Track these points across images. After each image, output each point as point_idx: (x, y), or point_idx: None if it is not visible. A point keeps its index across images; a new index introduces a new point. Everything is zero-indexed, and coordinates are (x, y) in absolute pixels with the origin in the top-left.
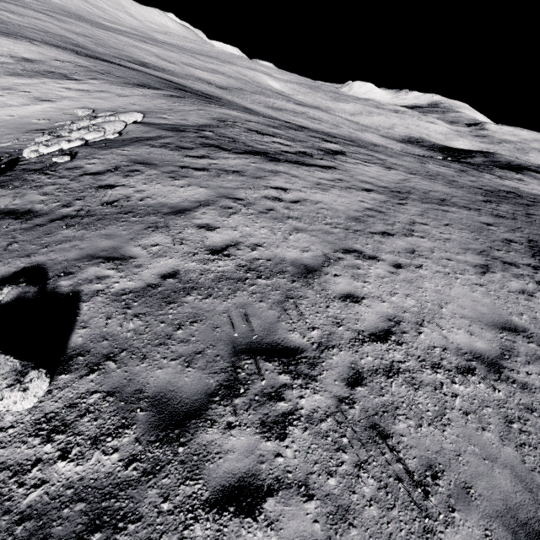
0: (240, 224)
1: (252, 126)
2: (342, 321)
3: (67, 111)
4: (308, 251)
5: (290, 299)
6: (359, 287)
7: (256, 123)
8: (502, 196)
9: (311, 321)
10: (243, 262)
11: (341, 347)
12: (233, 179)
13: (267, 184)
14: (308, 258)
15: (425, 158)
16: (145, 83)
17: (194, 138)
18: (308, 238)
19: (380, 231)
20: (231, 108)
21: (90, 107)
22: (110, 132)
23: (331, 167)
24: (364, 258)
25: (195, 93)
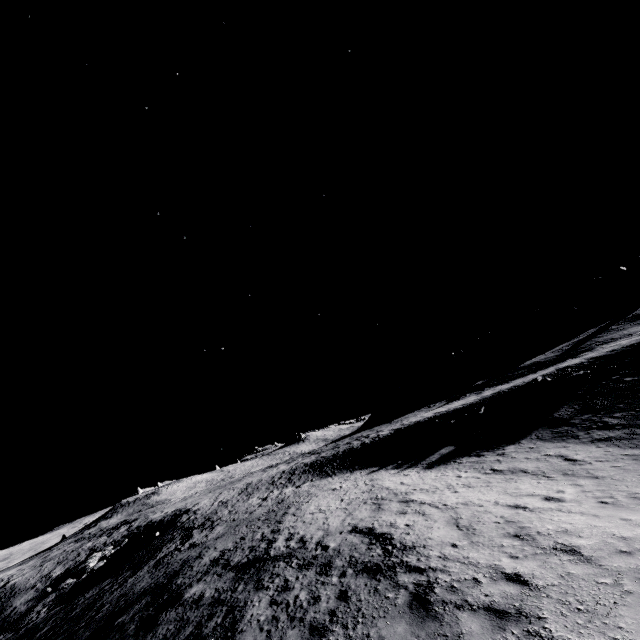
0: None
1: None
2: None
3: None
4: None
5: None
6: None
7: None
8: None
9: None
10: None
11: None
12: None
13: None
14: None
15: None
16: None
17: None
18: None
19: None
20: None
21: None
22: None
23: None
24: None
25: None
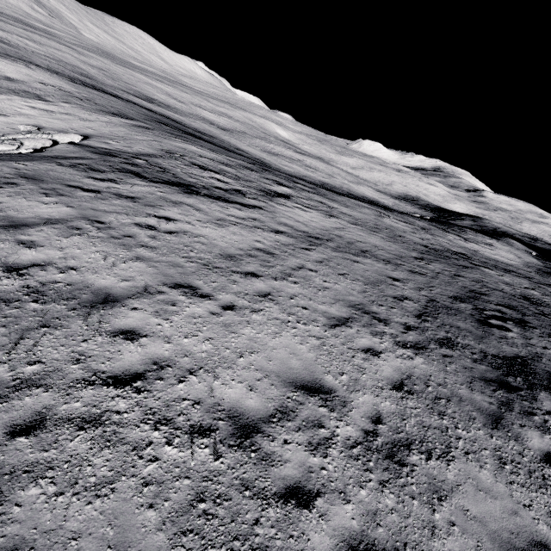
0: (72, 246)
1: (201, 161)
2: (88, 358)
3: (13, 126)
4: (128, 281)
5: (45, 327)
6: (153, 324)
7: (210, 159)
8: (444, 255)
9: (43, 354)
10: (34, 284)
11: (51, 387)
12: (118, 203)
13: (154, 212)
14: (121, 288)
15: (391, 212)
16: (123, 113)
17: (117, 163)
18: (143, 268)
19: (247, 271)
20: (197, 144)
21: (42, 125)
22: (27, 147)
23: (256, 207)
24: (192, 295)
25: (179, 128)
